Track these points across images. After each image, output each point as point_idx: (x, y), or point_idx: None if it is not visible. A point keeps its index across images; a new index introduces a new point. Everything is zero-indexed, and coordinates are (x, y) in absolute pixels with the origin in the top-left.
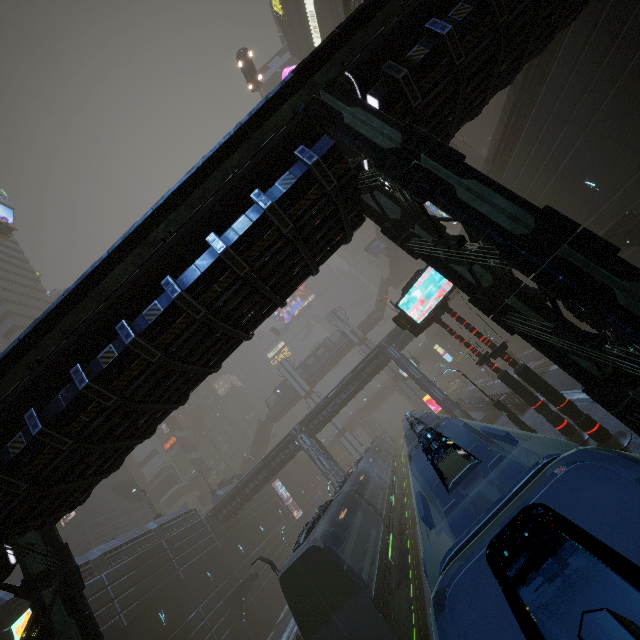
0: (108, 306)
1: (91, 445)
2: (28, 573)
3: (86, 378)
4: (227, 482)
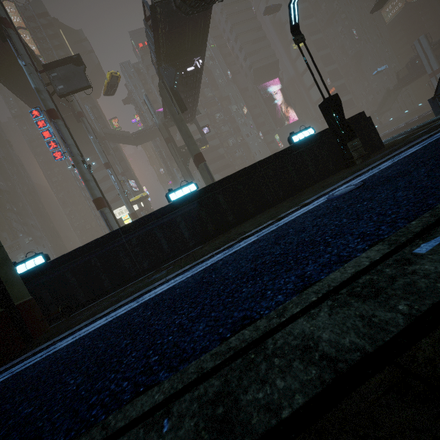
0: None
1: None
2: None
3: None
4: None
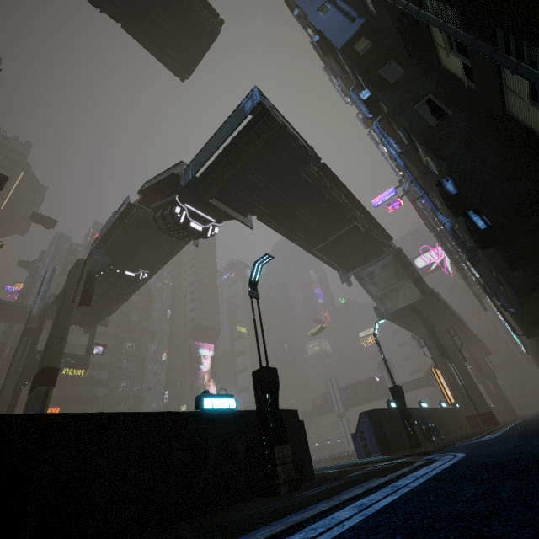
0: None
1: None
2: None
3: None
4: None
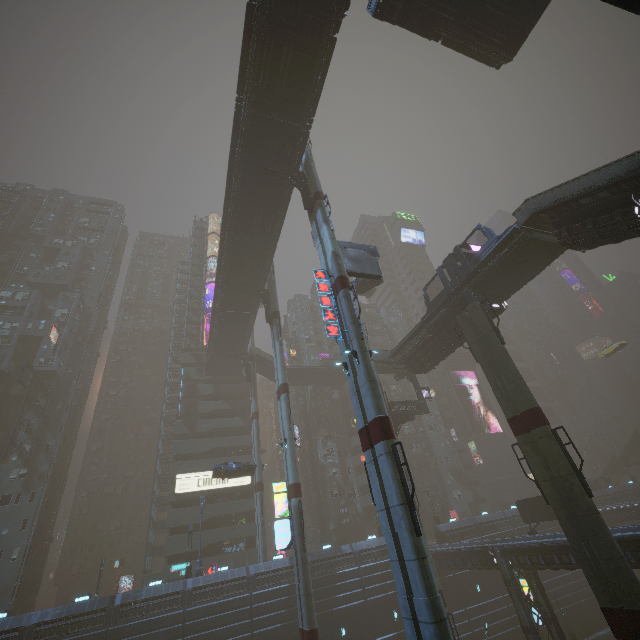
0: (566, 547)
1: (555, 569)
2: (524, 570)
3: (558, 561)
4: (592, 483)
